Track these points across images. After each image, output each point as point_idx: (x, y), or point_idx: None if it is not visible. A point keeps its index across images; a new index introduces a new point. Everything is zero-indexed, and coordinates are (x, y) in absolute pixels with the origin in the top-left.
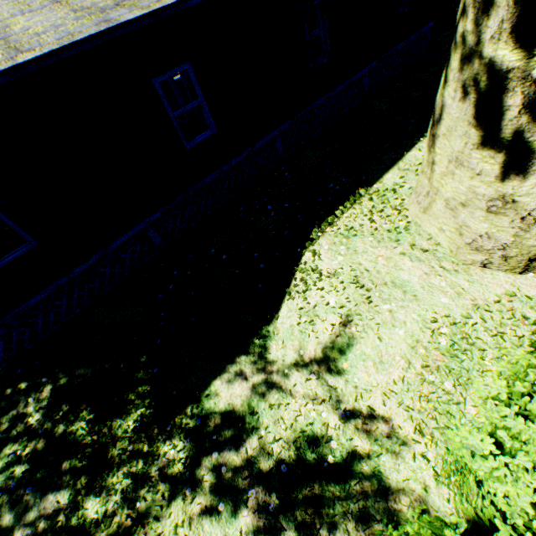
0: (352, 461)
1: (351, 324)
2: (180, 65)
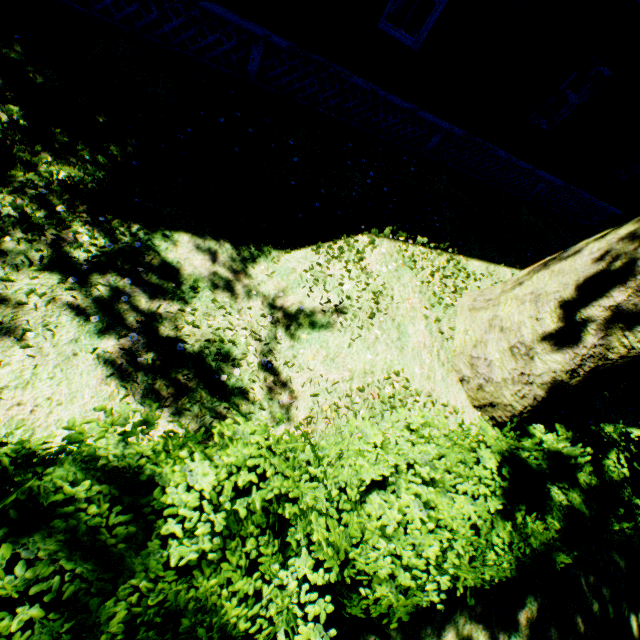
0: (238, 394)
1: (341, 316)
2: None
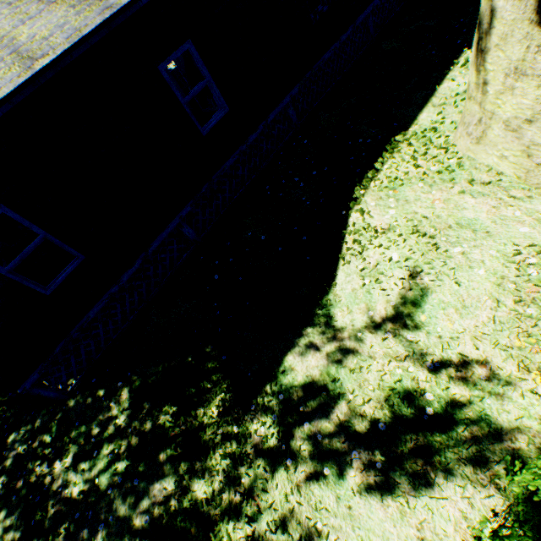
0: (453, 409)
1: (421, 275)
2: (182, 45)
